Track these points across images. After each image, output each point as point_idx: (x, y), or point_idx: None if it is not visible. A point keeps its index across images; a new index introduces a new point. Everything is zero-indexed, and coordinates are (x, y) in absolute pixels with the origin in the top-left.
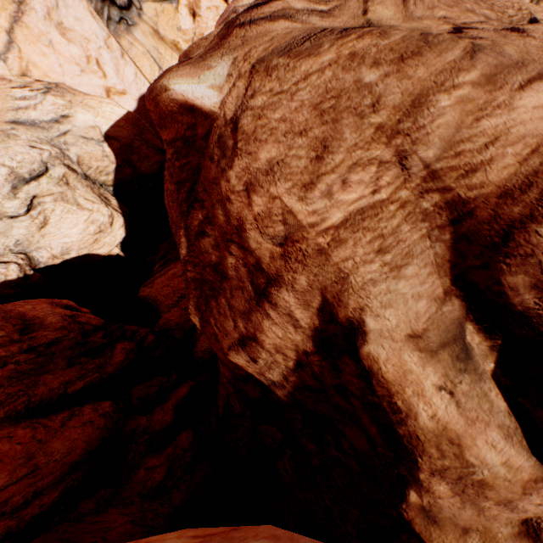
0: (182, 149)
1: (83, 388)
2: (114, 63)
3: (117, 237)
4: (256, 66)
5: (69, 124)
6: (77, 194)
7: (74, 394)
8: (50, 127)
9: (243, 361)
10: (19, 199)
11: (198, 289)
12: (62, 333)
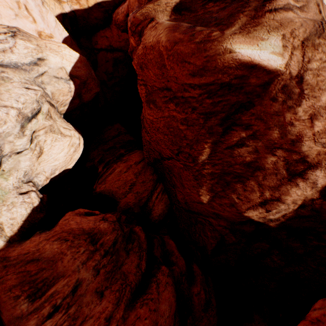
0: (218, 91)
1: (146, 264)
2: (38, 9)
3: (79, 153)
4: (304, 42)
5: (45, 66)
6: (58, 125)
7: (145, 271)
8: (30, 69)
9: (256, 213)
10: (26, 136)
11: (214, 179)
12: (115, 234)
